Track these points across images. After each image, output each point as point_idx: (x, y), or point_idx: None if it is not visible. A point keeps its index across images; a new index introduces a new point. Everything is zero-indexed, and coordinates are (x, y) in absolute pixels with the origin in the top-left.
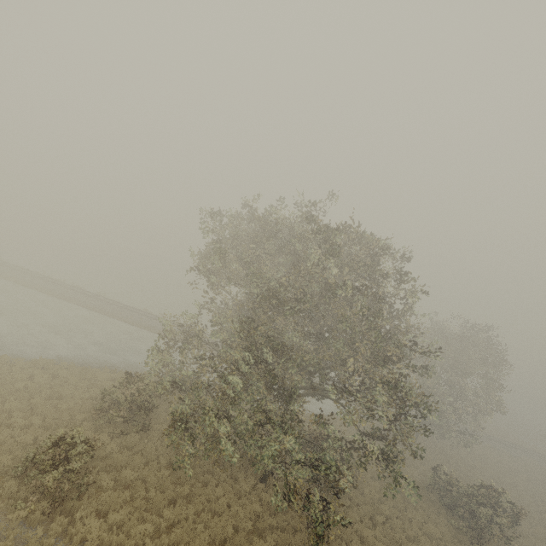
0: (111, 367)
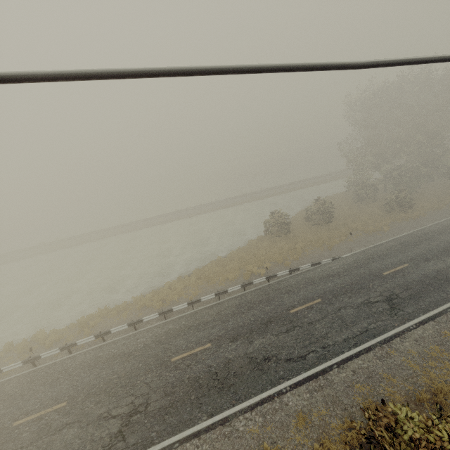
0: (308, 205)
